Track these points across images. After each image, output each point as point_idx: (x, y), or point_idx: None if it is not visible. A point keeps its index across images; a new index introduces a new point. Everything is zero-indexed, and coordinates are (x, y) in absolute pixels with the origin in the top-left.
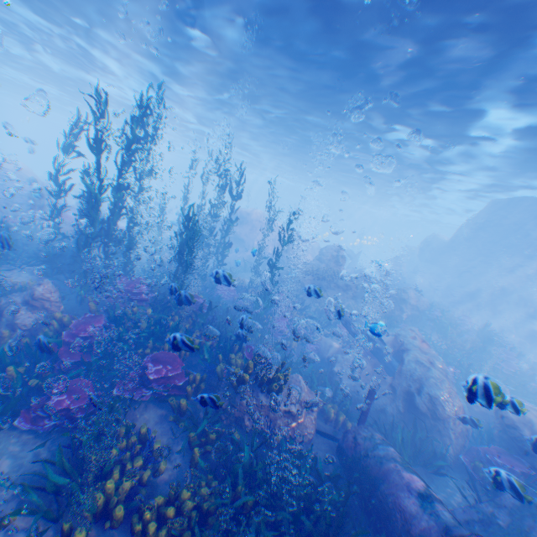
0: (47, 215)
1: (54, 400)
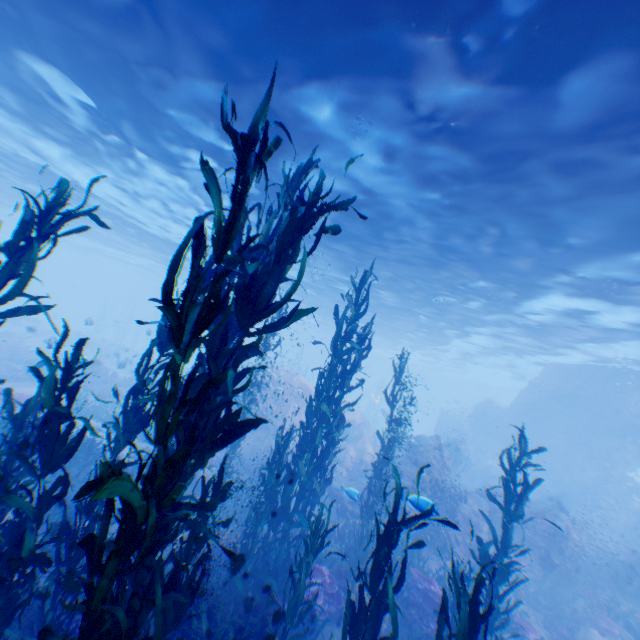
0: None
1: None
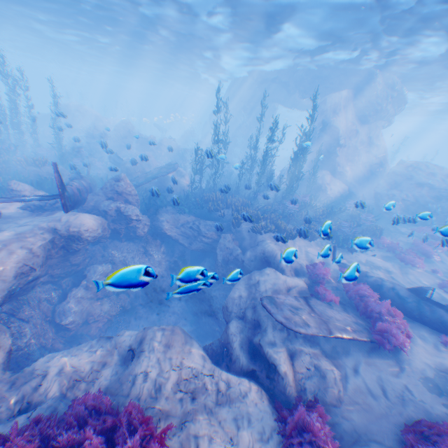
0: None
1: None
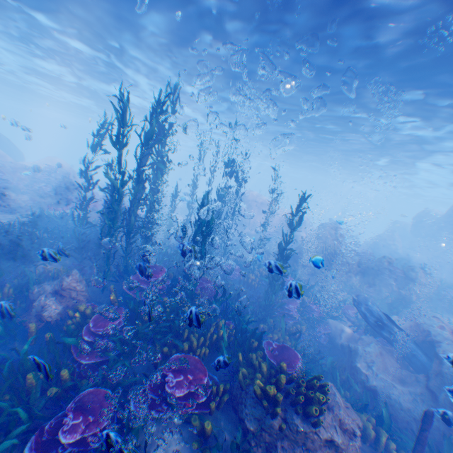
0: (77, 206)
1: (69, 425)
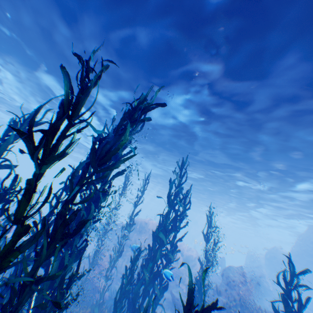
0: None
1: None
